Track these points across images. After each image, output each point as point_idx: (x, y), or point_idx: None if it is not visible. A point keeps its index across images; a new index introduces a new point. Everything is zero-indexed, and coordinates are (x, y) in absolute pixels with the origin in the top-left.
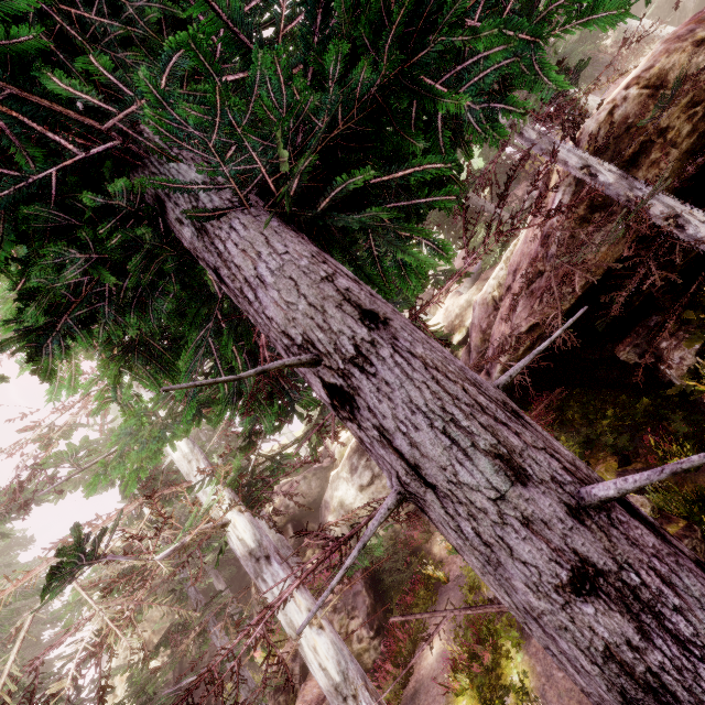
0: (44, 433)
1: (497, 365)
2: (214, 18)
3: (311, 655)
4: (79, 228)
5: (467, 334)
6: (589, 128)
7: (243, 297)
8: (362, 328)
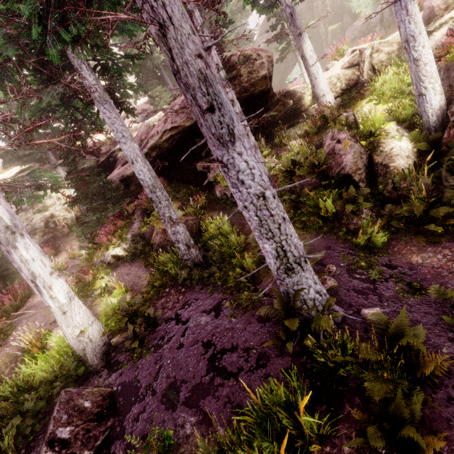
0: None
1: (148, 144)
2: None
3: None
4: None
5: None
6: (224, 56)
7: None
8: None
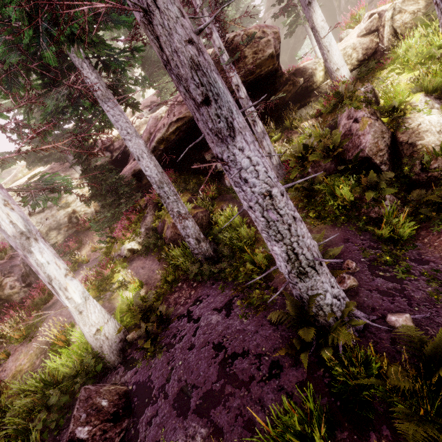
0: None
1: (156, 138)
2: None
3: (3, 217)
4: None
5: None
6: (226, 38)
7: None
8: None
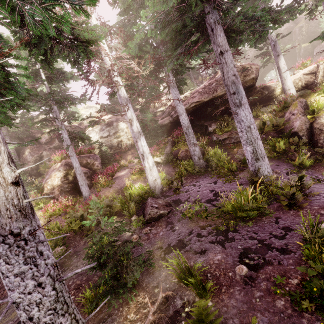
0: (62, 13)
1: None
2: (240, 11)
3: (135, 124)
4: (199, 3)
5: (164, 109)
6: None
7: (216, 35)
8: (227, 48)
